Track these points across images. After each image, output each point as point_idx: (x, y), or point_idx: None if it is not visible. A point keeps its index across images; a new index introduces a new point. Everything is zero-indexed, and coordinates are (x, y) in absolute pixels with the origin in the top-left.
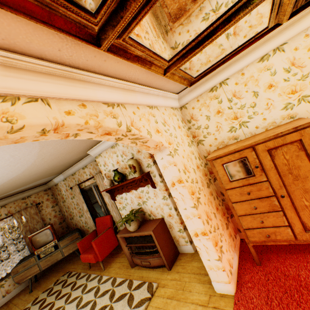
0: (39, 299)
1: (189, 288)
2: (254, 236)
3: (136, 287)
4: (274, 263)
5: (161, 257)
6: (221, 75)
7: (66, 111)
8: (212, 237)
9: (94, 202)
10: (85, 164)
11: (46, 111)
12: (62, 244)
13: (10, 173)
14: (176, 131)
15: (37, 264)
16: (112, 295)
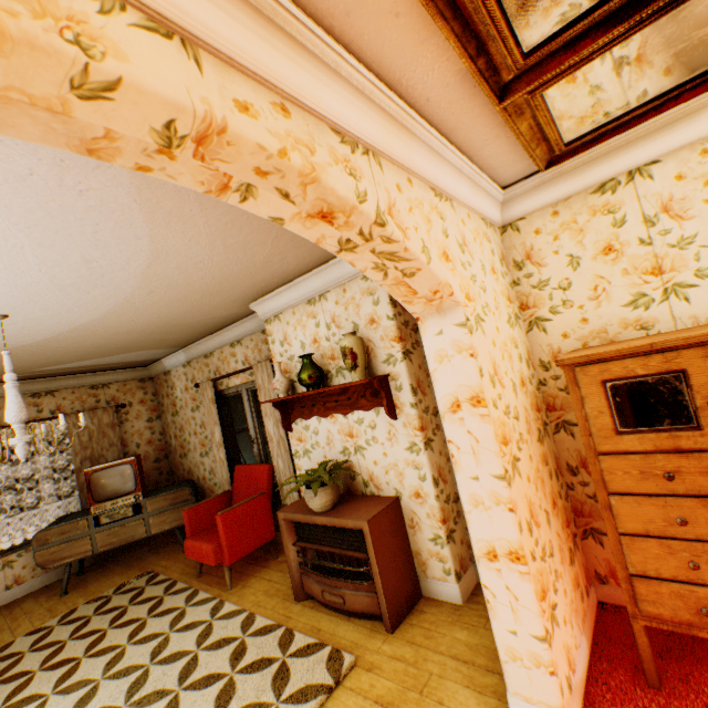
0: (77, 615)
1: (437, 693)
2: (659, 601)
3: (300, 652)
4: (705, 696)
5: (375, 594)
6: (638, 149)
7: (239, 100)
8: (536, 571)
9: (240, 430)
10: (238, 335)
11: (188, 75)
12: (152, 506)
13: (76, 311)
14: (485, 275)
15: (89, 536)
16: (237, 652)
